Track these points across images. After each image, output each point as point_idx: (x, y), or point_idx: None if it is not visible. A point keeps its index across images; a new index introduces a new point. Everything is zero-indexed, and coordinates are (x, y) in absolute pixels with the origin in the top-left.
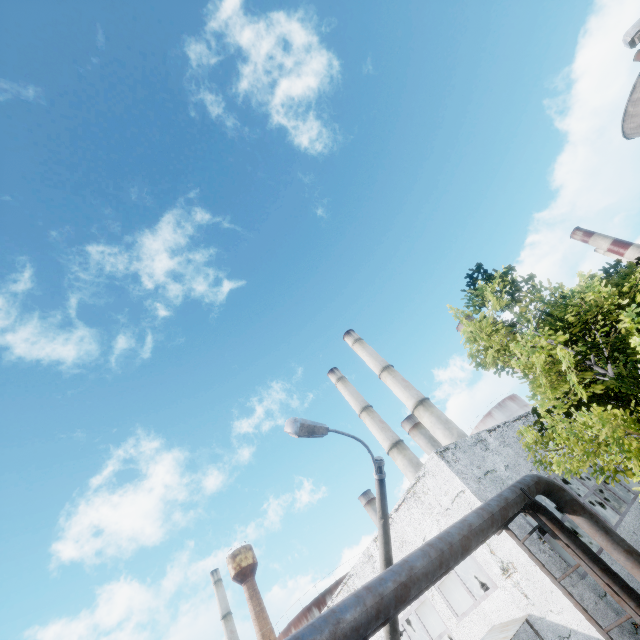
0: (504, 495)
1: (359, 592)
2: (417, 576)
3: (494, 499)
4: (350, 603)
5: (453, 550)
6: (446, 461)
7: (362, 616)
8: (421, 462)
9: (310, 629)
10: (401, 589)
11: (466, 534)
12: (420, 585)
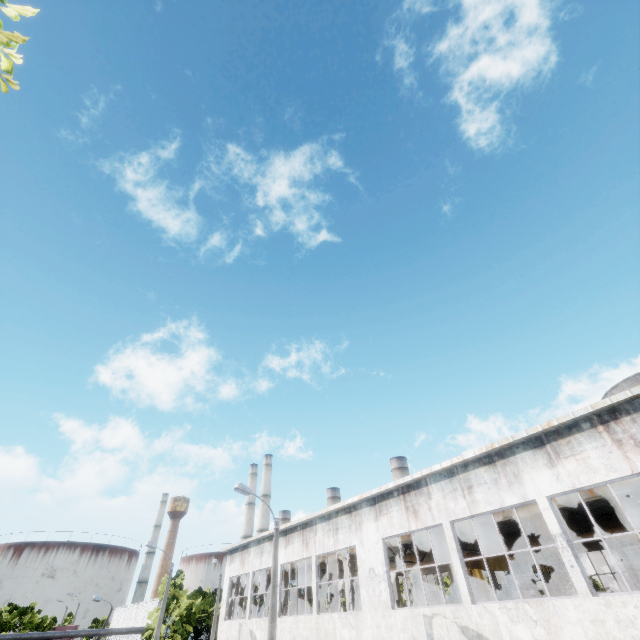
0: (141, 628)
1: (87, 630)
2: (99, 633)
3: (137, 628)
4: (84, 631)
5: (112, 633)
6: (160, 603)
7: (84, 634)
8: None
9: (75, 631)
10: (94, 634)
11: (119, 632)
12: (99, 635)
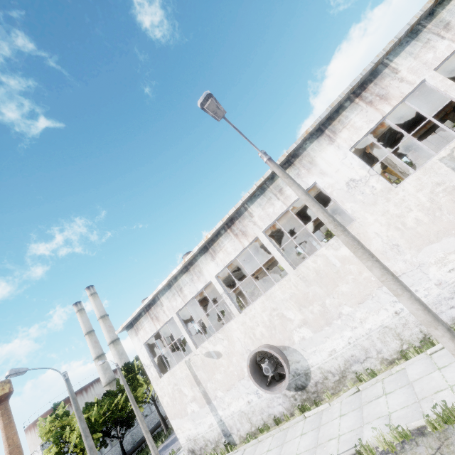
0: None
1: None
2: None
3: None
4: None
5: None
6: (43, 449)
7: None
8: (109, 367)
9: None
10: None
11: None
12: None
